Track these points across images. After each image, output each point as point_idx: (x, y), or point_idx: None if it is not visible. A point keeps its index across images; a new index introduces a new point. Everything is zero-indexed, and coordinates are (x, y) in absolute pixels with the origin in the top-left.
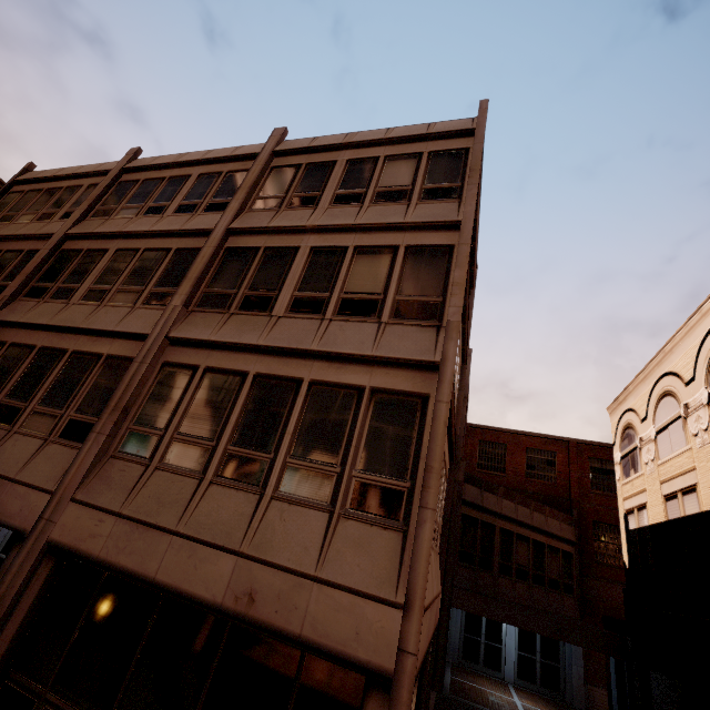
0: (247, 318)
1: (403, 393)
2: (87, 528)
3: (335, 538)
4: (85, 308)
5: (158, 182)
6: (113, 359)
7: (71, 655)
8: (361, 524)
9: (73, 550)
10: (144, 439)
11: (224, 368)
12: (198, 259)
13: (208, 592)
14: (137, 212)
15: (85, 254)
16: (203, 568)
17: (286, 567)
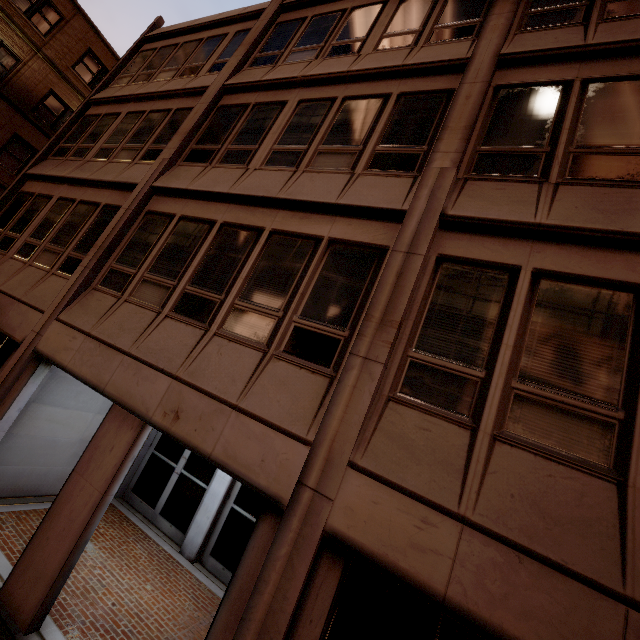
0: (602, 192)
1: None
2: (399, 528)
3: None
4: (276, 175)
5: (335, 16)
6: (342, 246)
7: None
8: None
9: (385, 565)
10: (447, 380)
11: (581, 275)
12: (457, 100)
13: None
14: (315, 54)
15: (254, 109)
16: None
17: None
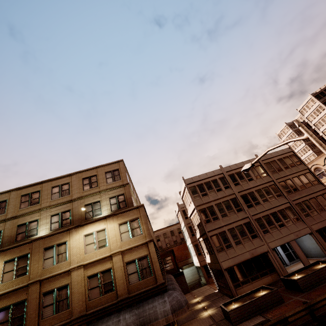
0: (298, 192)
1: (325, 193)
2: (317, 226)
3: None
4: (268, 203)
5: (240, 173)
6: (286, 208)
7: None
8: None
9: (319, 229)
10: (306, 214)
11: (304, 200)
12: (278, 186)
13: None
14: (246, 181)
15: (248, 194)
16: None
17: None
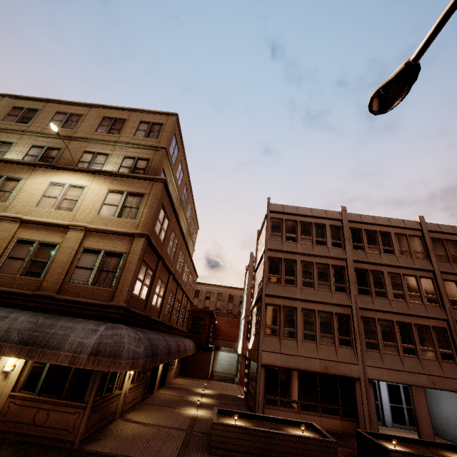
0: None
1: None
2: None
3: None
4: (402, 304)
5: (374, 233)
6: (436, 328)
7: None
8: None
9: None
10: None
11: None
12: (439, 285)
13: None
14: (378, 251)
15: (372, 272)
16: None
17: None
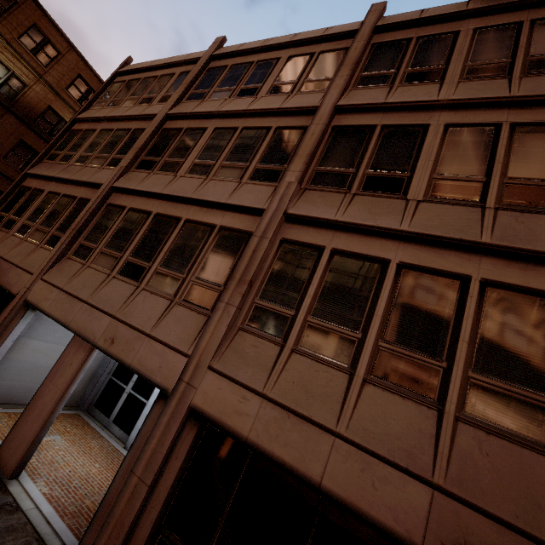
0: (376, 200)
1: None
2: (230, 402)
3: None
4: (193, 181)
5: (246, 66)
6: (227, 231)
7: (224, 532)
8: None
9: (219, 423)
10: (273, 317)
11: (356, 253)
12: (306, 136)
13: (398, 525)
14: (229, 94)
15: (186, 132)
16: (384, 490)
17: (516, 527)
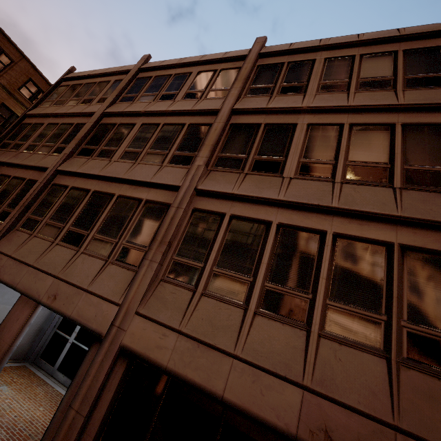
0: (262, 178)
1: (437, 252)
2: (153, 339)
3: (402, 387)
4: (124, 165)
5: (166, 77)
6: (151, 204)
7: None
8: (425, 376)
9: (144, 357)
10: (187, 269)
11: (248, 217)
12: (211, 130)
13: (279, 420)
14: (153, 98)
15: (119, 127)
16: (269, 395)
17: (359, 410)
